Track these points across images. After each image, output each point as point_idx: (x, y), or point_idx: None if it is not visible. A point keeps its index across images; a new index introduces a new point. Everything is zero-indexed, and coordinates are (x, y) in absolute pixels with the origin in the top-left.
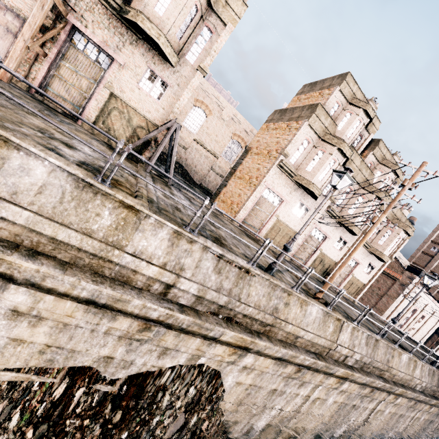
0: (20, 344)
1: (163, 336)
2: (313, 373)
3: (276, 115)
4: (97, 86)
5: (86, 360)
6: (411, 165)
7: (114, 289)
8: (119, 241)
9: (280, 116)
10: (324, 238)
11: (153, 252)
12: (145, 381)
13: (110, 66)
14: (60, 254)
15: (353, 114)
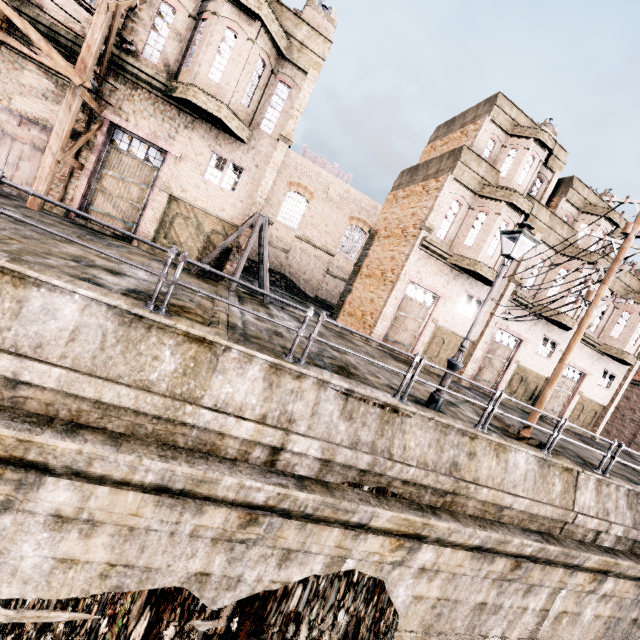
0: (72, 567)
1: (280, 530)
2: (543, 568)
3: (405, 177)
4: (150, 192)
5: (170, 582)
6: (630, 201)
7: (193, 464)
8: (191, 392)
9: (410, 177)
10: (518, 342)
11: (244, 400)
12: (265, 607)
13: (163, 163)
14: (110, 423)
15: (520, 149)
